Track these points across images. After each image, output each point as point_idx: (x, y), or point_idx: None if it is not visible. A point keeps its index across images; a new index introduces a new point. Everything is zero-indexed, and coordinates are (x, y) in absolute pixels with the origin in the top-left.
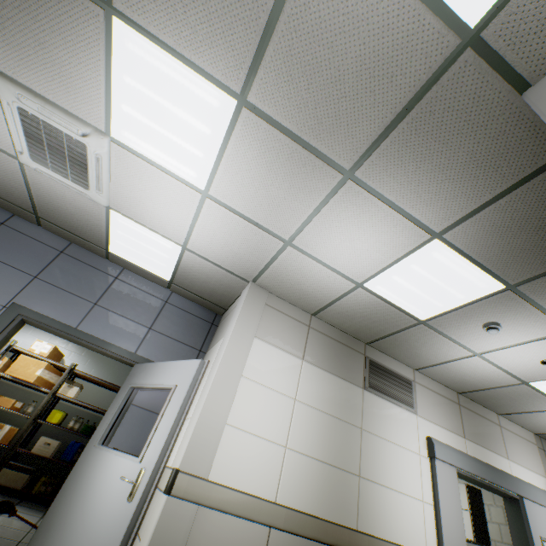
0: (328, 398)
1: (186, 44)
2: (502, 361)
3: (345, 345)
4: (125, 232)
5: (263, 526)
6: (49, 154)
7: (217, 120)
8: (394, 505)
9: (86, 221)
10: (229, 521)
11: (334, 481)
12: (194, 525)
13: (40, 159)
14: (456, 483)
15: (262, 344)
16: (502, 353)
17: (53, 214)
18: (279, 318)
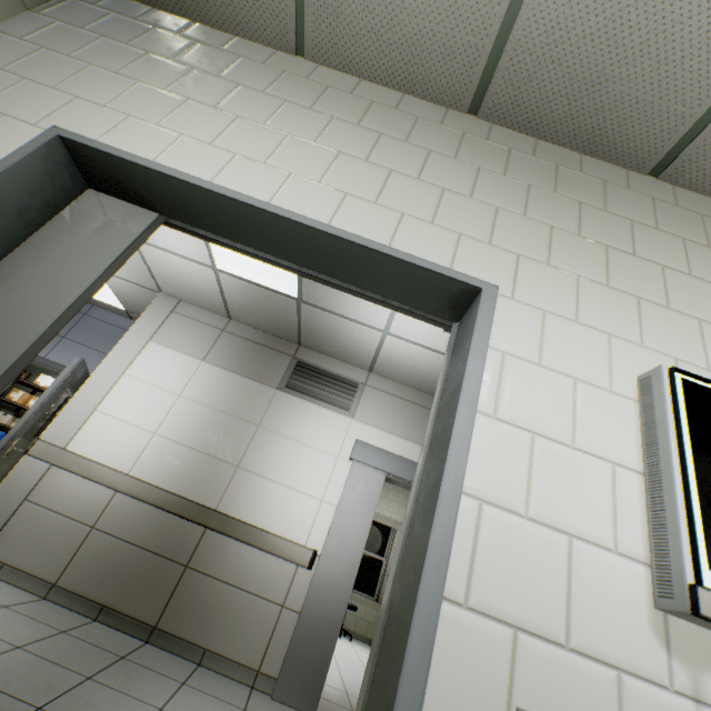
0: (224, 396)
1: None
2: (415, 336)
3: (268, 348)
4: None
5: (110, 490)
6: None
7: None
8: (276, 497)
9: None
10: (78, 481)
11: (203, 467)
12: (46, 478)
13: None
14: (379, 488)
15: (158, 347)
16: (401, 324)
17: None
18: (186, 324)
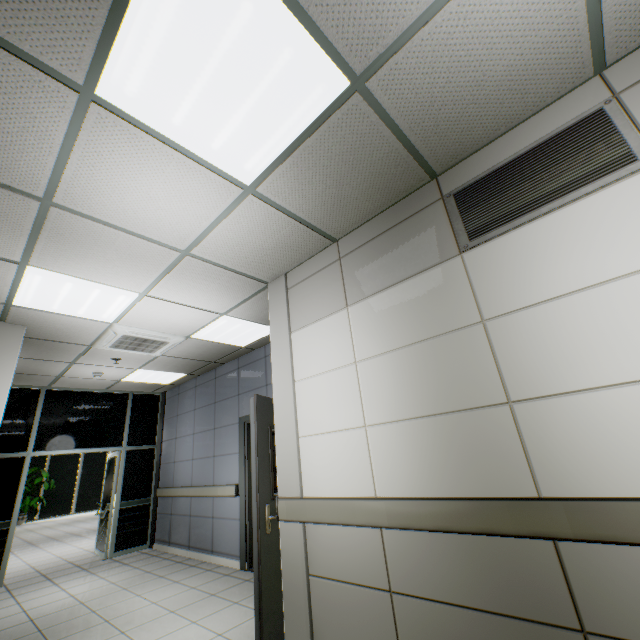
0: (401, 324)
1: (2, 282)
2: None
3: (400, 223)
4: (215, 336)
5: (371, 528)
6: (143, 347)
7: (55, 278)
8: None
9: (210, 348)
10: (335, 531)
11: (457, 435)
12: (309, 540)
13: (150, 351)
14: None
15: (300, 334)
16: None
17: (208, 357)
18: (305, 289)
